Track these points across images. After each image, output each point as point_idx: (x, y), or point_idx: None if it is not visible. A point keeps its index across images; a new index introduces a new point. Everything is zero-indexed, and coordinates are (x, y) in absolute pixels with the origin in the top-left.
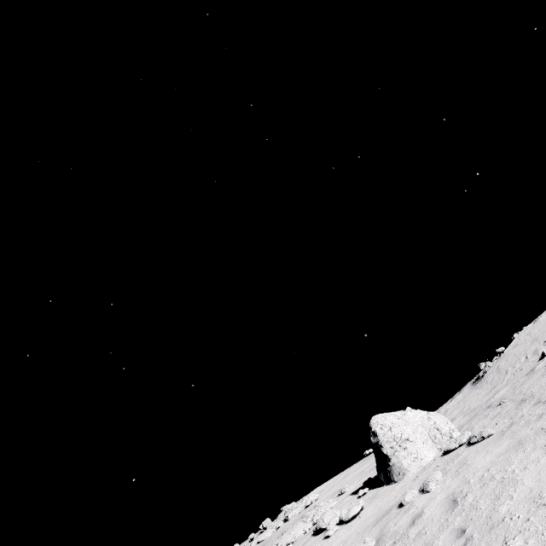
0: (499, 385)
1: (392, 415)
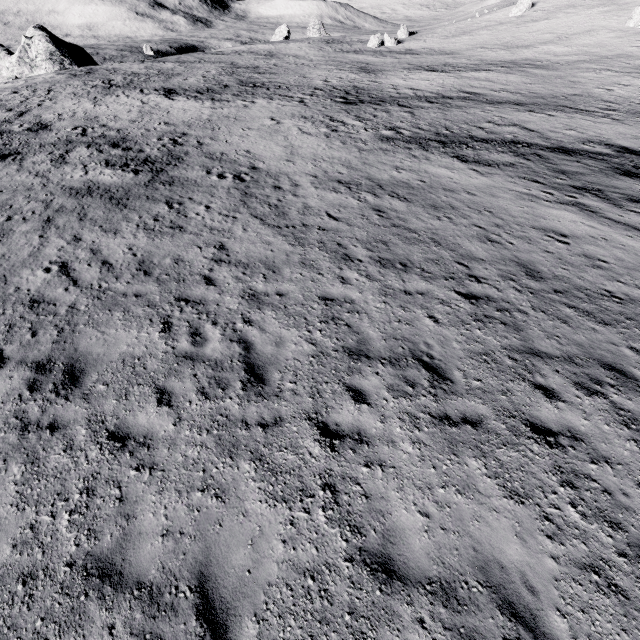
0: None
1: (639, 11)
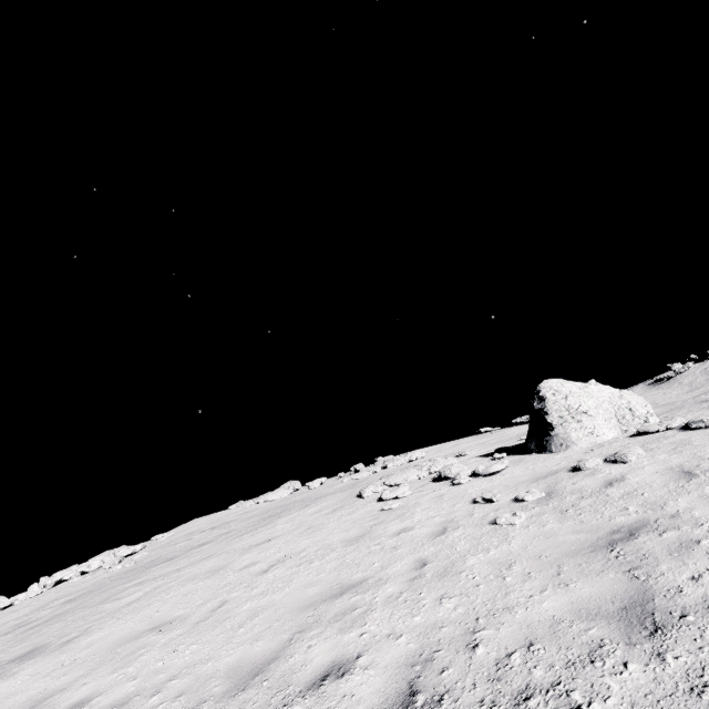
0: (707, 386)
1: (572, 384)
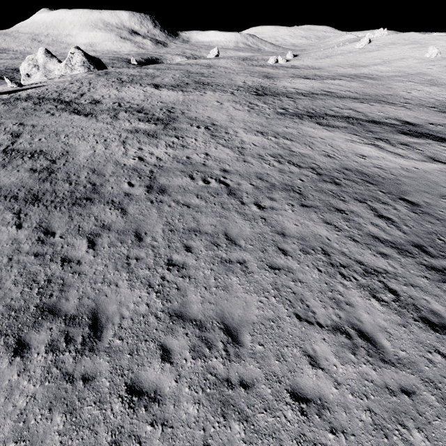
0: None
1: (432, 48)
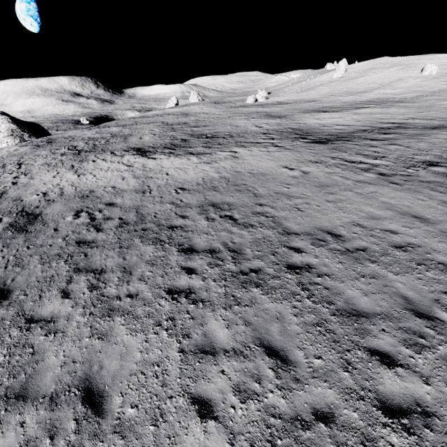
0: None
1: (430, 66)
